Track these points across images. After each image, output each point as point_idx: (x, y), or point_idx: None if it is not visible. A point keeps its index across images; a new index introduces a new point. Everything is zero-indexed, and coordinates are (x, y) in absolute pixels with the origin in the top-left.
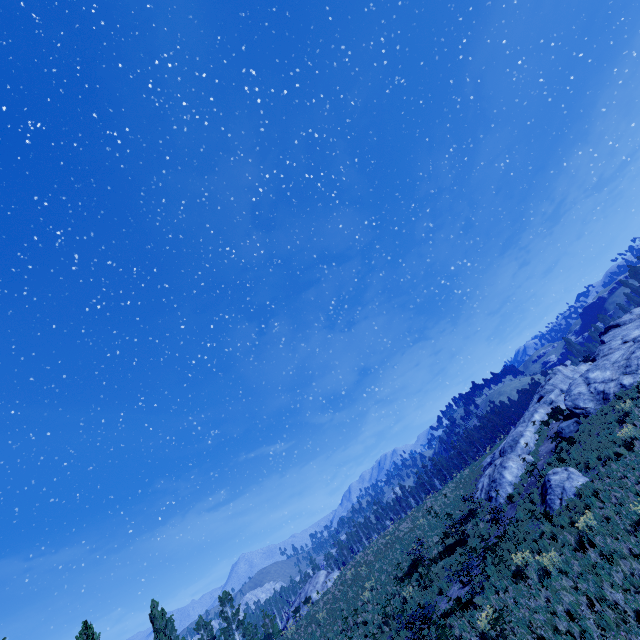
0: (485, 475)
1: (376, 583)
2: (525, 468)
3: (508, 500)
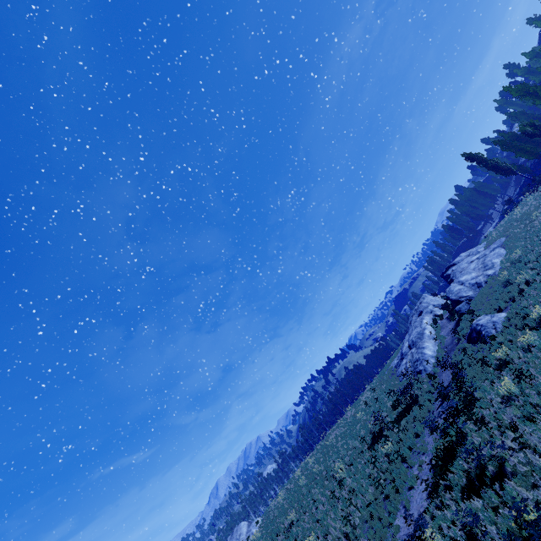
0: (404, 364)
1: (342, 467)
2: (437, 346)
3: (437, 365)
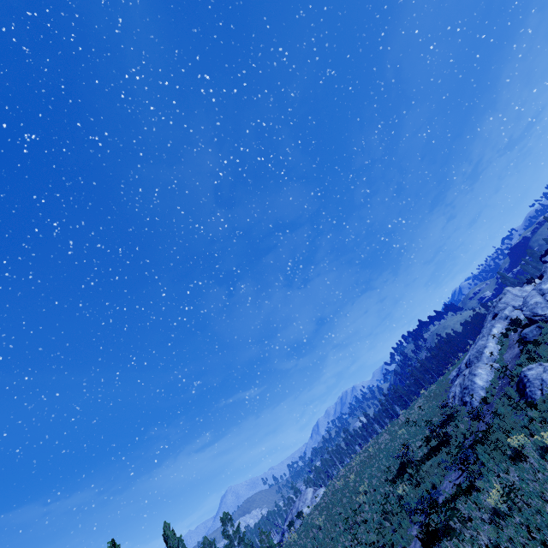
0: (455, 385)
1: (368, 487)
2: (493, 374)
3: (483, 402)
